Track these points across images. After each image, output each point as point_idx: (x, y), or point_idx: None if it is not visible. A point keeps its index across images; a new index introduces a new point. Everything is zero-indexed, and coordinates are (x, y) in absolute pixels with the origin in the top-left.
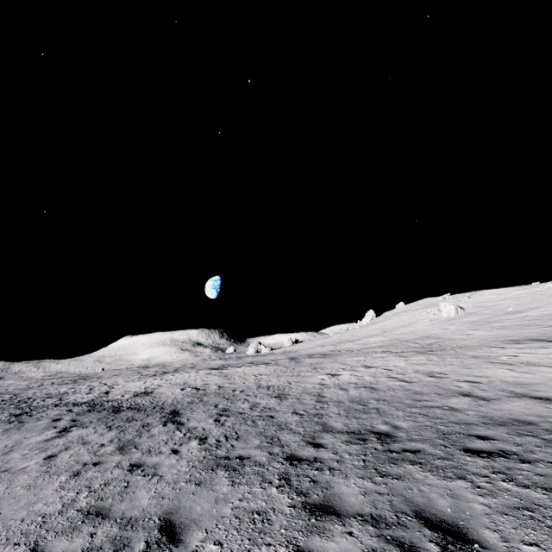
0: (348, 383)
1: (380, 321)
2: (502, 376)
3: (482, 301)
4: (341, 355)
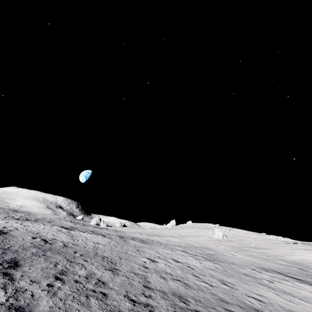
0: (165, 272)
1: (178, 228)
2: (276, 300)
3: (236, 235)
4: (154, 245)
